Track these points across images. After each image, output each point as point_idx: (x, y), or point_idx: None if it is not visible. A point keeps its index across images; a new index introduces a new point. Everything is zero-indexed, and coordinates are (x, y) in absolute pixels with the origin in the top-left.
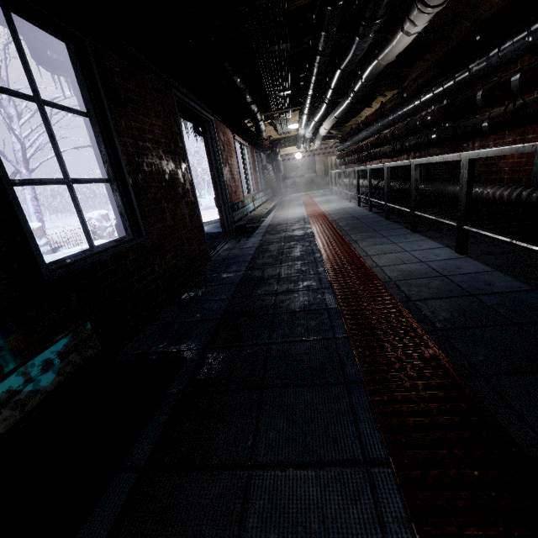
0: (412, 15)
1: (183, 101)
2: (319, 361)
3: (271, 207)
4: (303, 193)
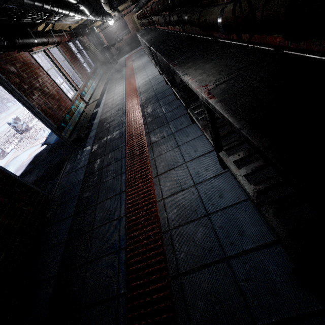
0: None
1: None
2: None
3: (98, 96)
4: (128, 55)
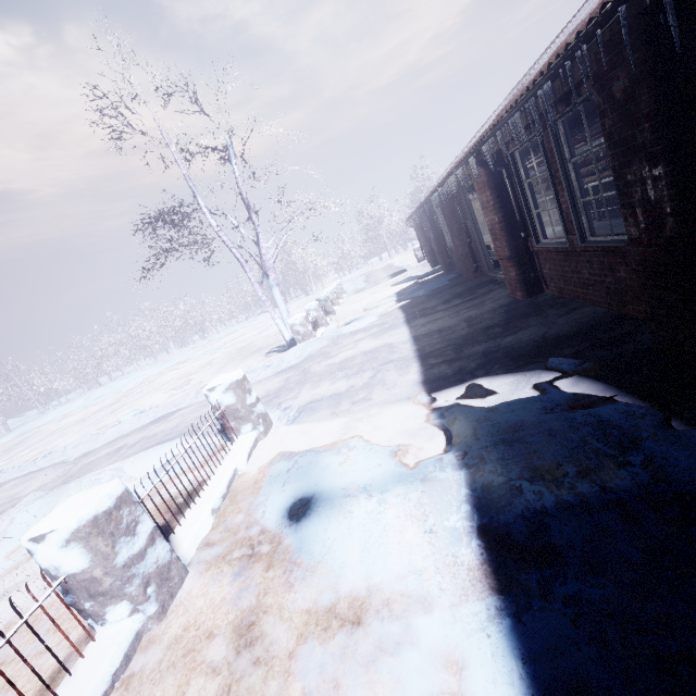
0: None
1: None
2: None
3: None
4: None
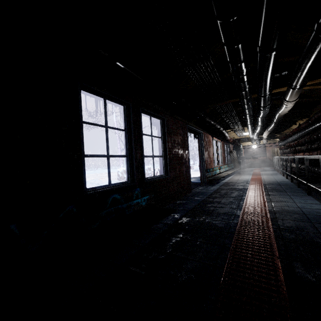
0: (284, 103)
1: (191, 128)
2: (222, 226)
3: (229, 173)
4: (256, 168)
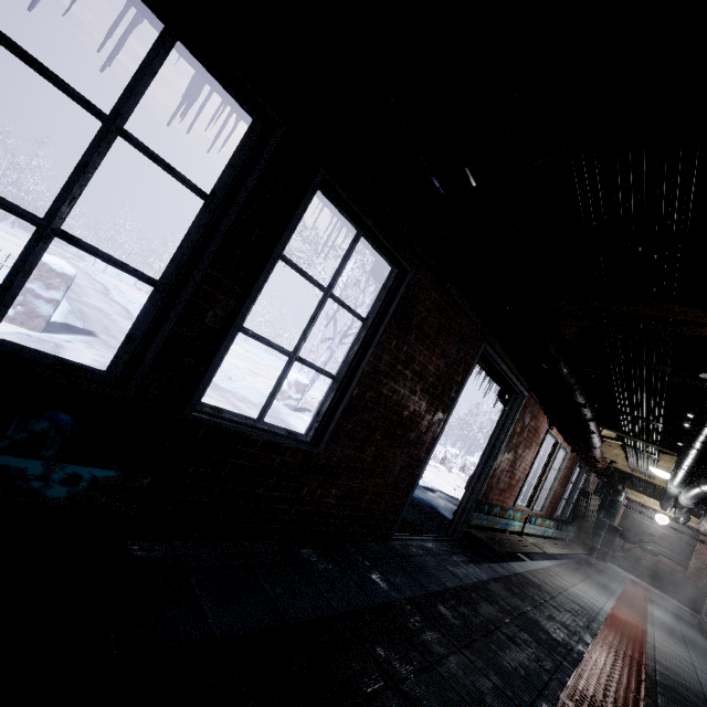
0: None
1: (493, 359)
2: None
3: (549, 551)
4: (638, 580)
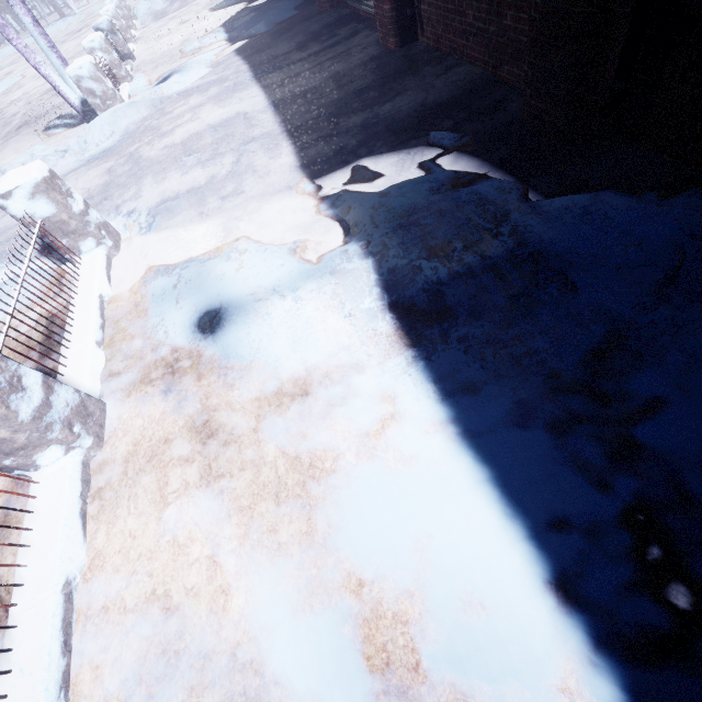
0: None
1: None
2: None
3: None
4: None
